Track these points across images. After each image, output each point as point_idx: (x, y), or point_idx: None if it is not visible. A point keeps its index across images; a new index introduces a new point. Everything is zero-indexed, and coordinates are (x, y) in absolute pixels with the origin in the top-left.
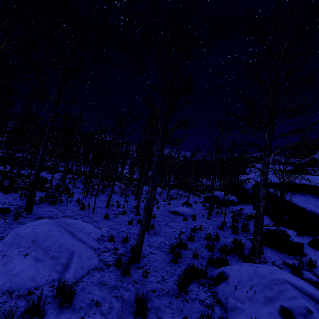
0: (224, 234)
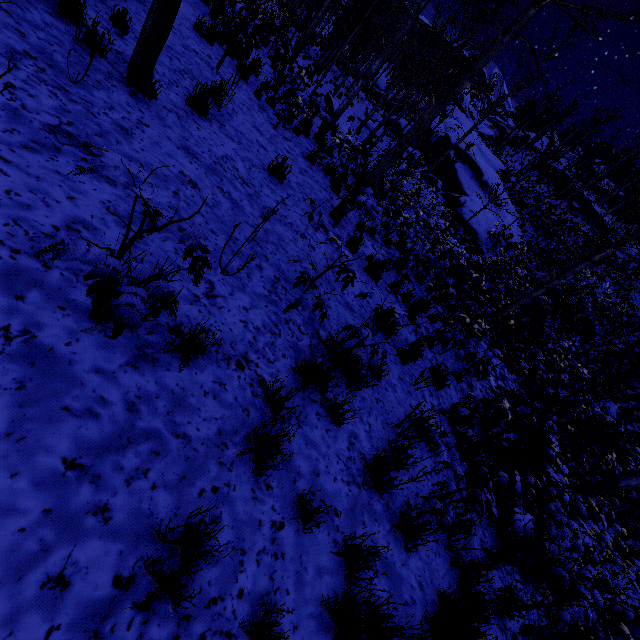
0: (401, 165)
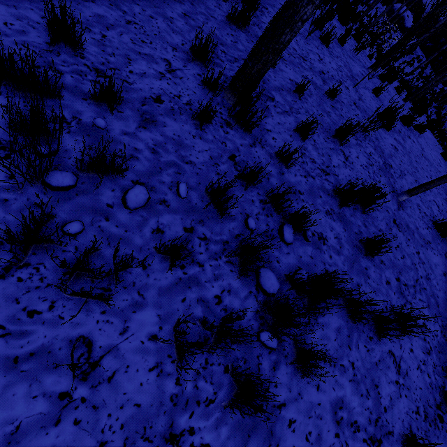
0: None
